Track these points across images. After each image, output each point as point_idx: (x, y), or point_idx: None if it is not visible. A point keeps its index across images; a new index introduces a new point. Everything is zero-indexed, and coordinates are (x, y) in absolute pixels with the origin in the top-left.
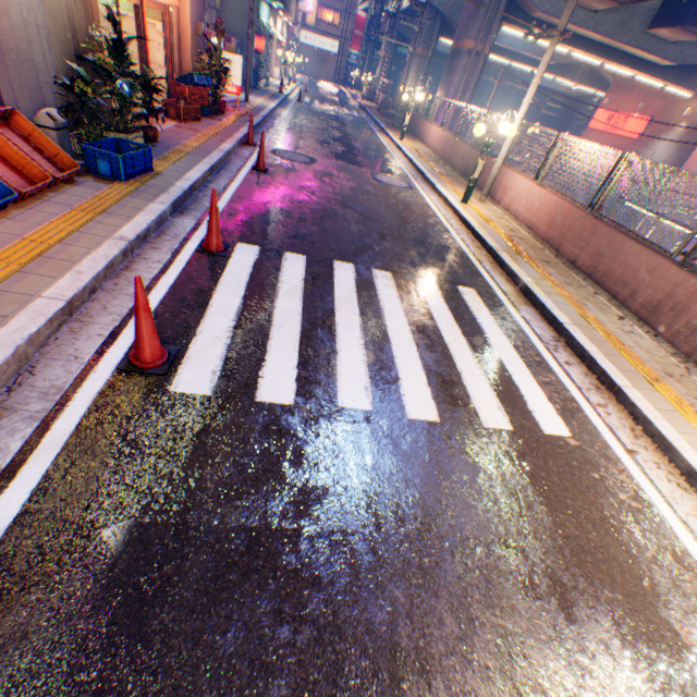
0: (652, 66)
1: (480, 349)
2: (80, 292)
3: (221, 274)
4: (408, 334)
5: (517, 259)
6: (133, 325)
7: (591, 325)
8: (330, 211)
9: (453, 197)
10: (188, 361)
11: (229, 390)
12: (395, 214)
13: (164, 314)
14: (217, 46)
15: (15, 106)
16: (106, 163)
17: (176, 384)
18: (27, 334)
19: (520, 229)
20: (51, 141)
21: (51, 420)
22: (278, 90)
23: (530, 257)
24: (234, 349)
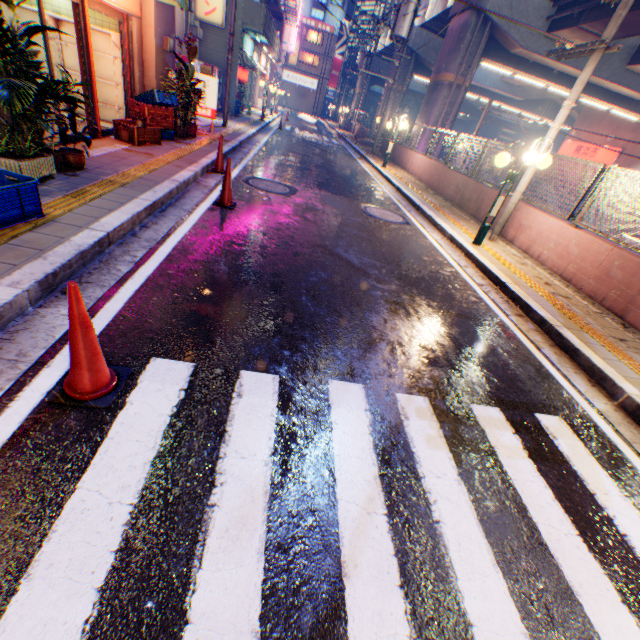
0: (629, 101)
1: None
2: None
3: (74, 482)
4: None
5: (588, 340)
6: None
7: None
8: (316, 266)
9: (460, 235)
10: None
11: None
12: (400, 263)
13: None
14: (189, 65)
15: None
16: None
17: None
18: None
19: (553, 279)
20: None
21: None
22: (259, 118)
23: (600, 333)
24: None
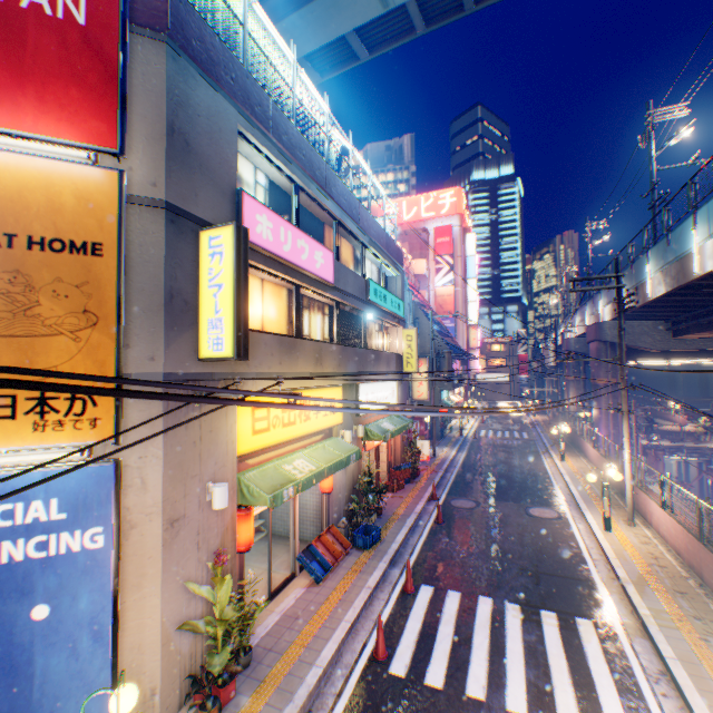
0: None
1: (577, 670)
2: (355, 617)
3: (411, 606)
4: (520, 654)
5: (644, 589)
6: (373, 635)
7: (700, 659)
8: (483, 551)
9: (597, 523)
10: (395, 656)
11: (412, 674)
12: (537, 547)
13: (386, 630)
14: (413, 439)
15: (332, 519)
16: (361, 540)
17: (390, 668)
18: (341, 636)
19: (666, 553)
20: (342, 534)
21: (349, 676)
22: (458, 432)
23: (662, 586)
24: (415, 652)
